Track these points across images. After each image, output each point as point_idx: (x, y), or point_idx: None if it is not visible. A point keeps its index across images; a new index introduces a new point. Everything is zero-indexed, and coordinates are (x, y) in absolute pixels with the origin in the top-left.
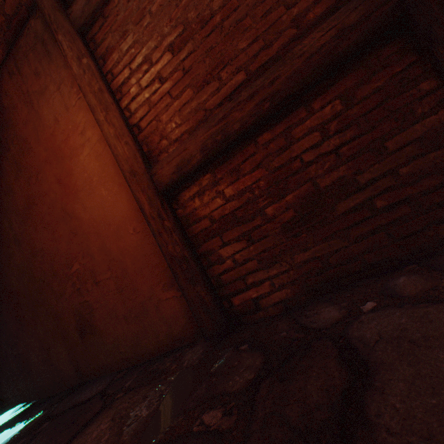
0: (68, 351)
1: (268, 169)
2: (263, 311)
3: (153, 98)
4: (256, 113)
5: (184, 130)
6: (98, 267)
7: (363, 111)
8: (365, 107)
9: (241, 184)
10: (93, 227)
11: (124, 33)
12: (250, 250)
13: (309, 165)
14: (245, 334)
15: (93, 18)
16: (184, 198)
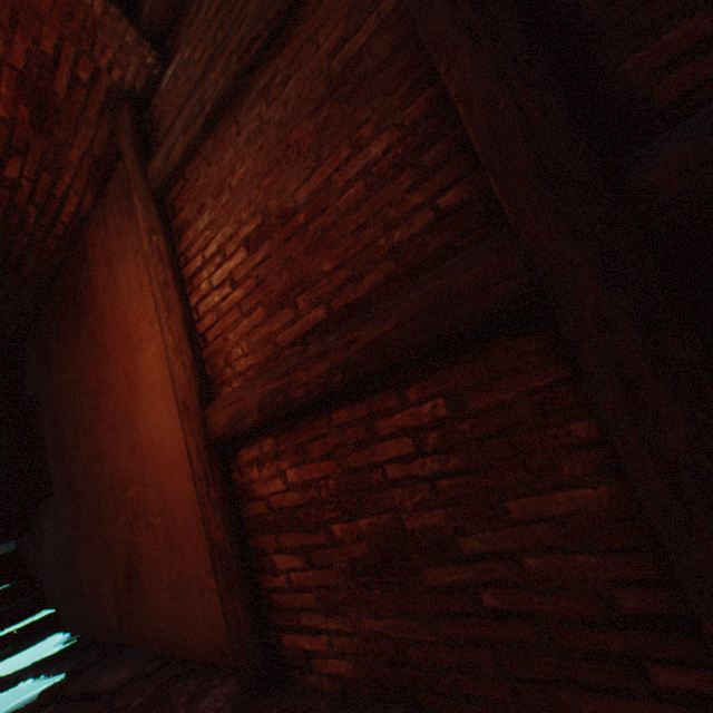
0: (115, 595)
1: (342, 465)
2: (316, 677)
3: (223, 305)
4: (325, 382)
5: (250, 363)
6: (150, 504)
7: (478, 432)
8: (482, 426)
9: (307, 471)
10: (151, 450)
11: (202, 206)
12: (309, 576)
13: (394, 485)
14: (274, 710)
15: (172, 179)
16: (242, 458)
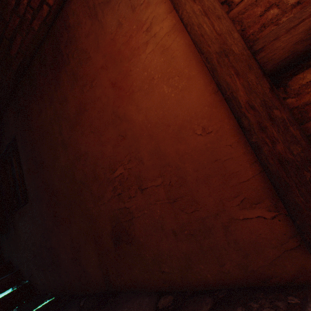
0: (98, 255)
1: None
2: None
3: None
4: None
5: None
6: (145, 172)
7: None
8: None
9: None
10: (145, 129)
11: None
12: None
13: None
14: None
15: None
16: (300, 81)
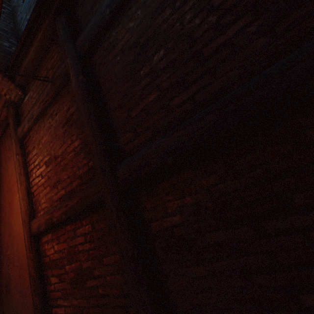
0: (1, 297)
1: (68, 245)
2: None
3: (39, 183)
4: (61, 217)
5: (46, 205)
6: (15, 257)
7: (98, 236)
8: (98, 234)
9: (60, 246)
10: (16, 235)
11: (34, 147)
12: (60, 285)
13: (80, 252)
14: None
15: (25, 135)
16: (43, 240)
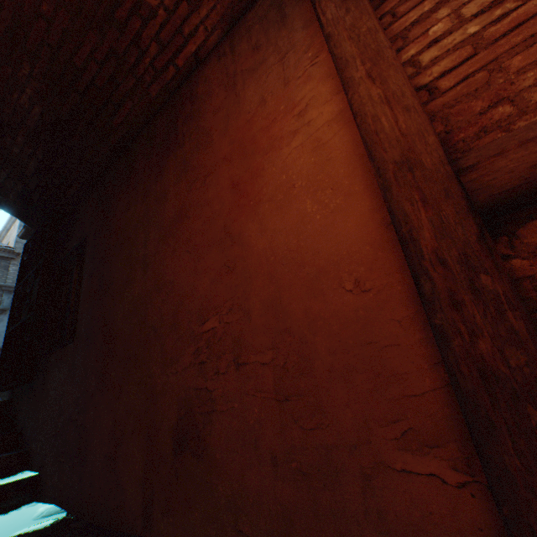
0: (145, 462)
1: None
2: None
3: (490, 31)
4: None
5: None
6: (250, 335)
7: None
8: None
9: None
10: (265, 264)
11: None
12: None
13: None
14: None
15: None
16: None
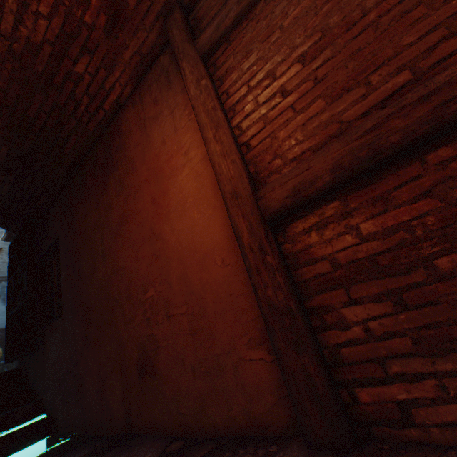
0: (123, 388)
1: (445, 199)
2: (417, 430)
3: (270, 114)
4: (432, 118)
5: (306, 147)
6: (173, 298)
7: None
8: None
9: (390, 218)
10: (177, 252)
11: (247, 53)
12: (399, 320)
13: None
14: None
15: (218, 44)
16: (294, 229)
